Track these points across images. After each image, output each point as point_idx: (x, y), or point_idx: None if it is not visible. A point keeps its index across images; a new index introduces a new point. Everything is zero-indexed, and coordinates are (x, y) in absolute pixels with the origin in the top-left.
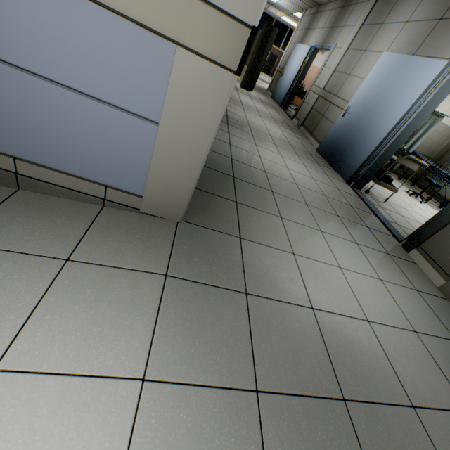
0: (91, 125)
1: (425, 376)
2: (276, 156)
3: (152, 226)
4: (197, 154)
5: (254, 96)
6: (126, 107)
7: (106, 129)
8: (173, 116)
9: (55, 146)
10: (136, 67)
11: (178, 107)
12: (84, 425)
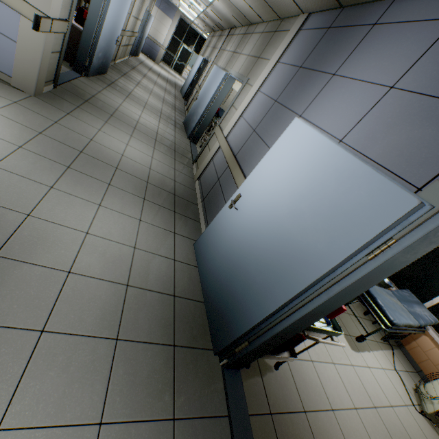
0: None
1: (136, 171)
2: (137, 110)
3: (16, 92)
4: (36, 60)
5: (161, 85)
6: (2, 33)
7: None
8: (23, 41)
9: None
10: (6, 18)
11: (25, 38)
12: None
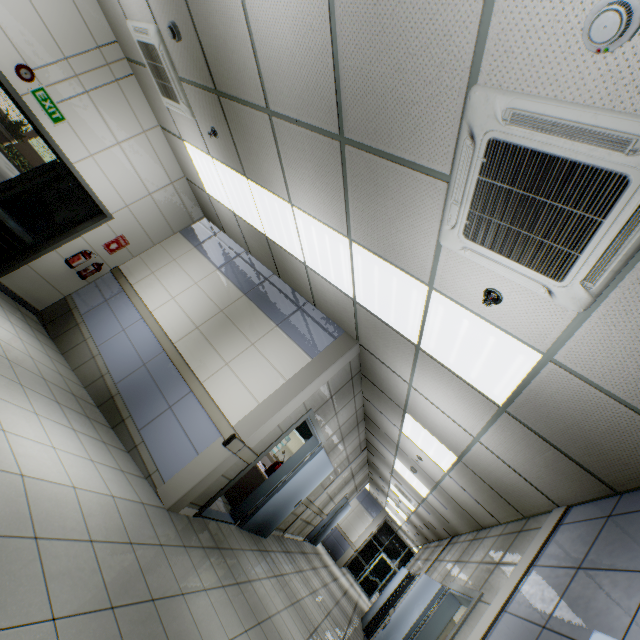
0: (179, 444)
1: None
2: (279, 600)
3: (155, 497)
4: (202, 473)
5: (333, 591)
6: (194, 444)
7: (182, 448)
8: (206, 454)
9: (160, 444)
10: (207, 435)
11: (209, 452)
12: (97, 482)
